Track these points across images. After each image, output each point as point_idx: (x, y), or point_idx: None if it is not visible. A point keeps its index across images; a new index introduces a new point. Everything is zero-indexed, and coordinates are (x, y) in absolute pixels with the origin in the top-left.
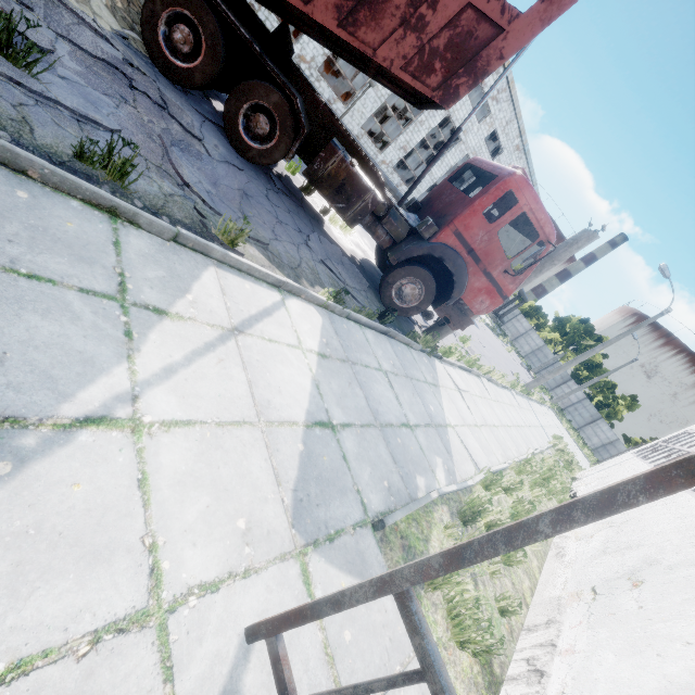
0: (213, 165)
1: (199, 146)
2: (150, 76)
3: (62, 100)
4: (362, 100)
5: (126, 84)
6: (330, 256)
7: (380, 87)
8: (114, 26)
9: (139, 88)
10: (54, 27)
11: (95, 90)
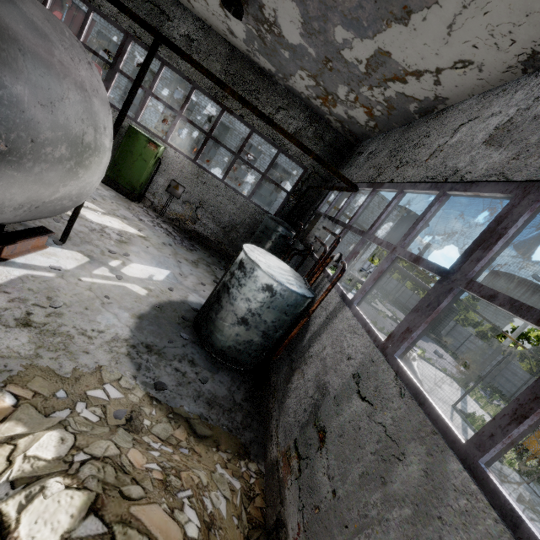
0: None
1: None
2: None
3: None
4: (216, 161)
5: None
6: None
7: (224, 154)
8: None
9: None
10: None
11: None
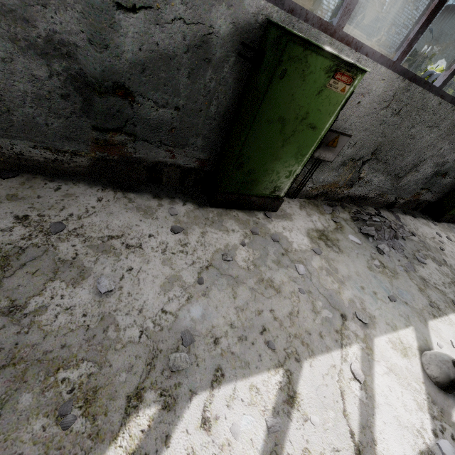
0: None
1: None
2: None
3: None
4: None
5: None
6: None
7: None
8: None
9: None
10: None
11: None
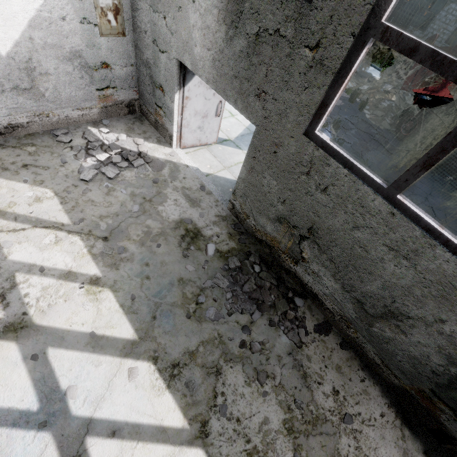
0: (385, 158)
1: (388, 155)
2: (388, 138)
3: (338, 136)
4: None
5: (371, 138)
6: (449, 213)
7: None
8: (387, 128)
9: (375, 139)
10: (357, 127)
11: (354, 137)
